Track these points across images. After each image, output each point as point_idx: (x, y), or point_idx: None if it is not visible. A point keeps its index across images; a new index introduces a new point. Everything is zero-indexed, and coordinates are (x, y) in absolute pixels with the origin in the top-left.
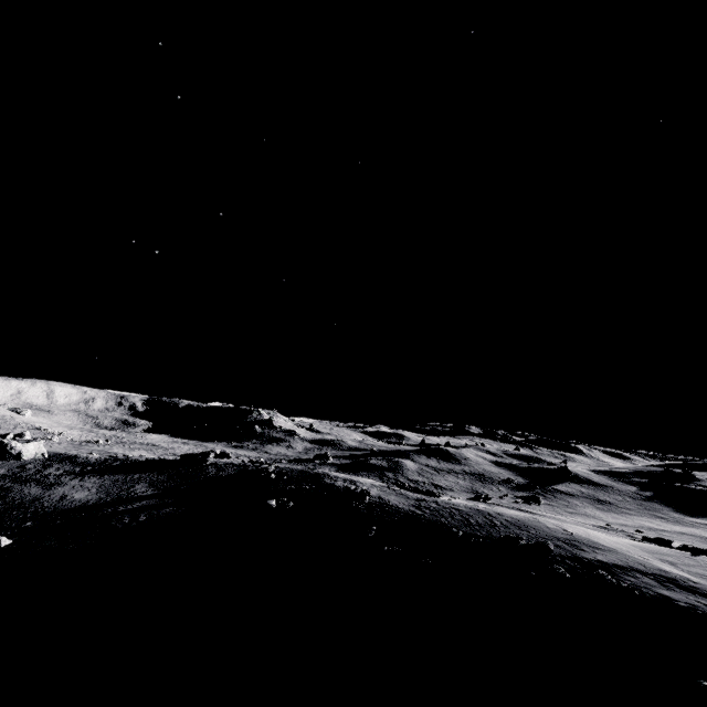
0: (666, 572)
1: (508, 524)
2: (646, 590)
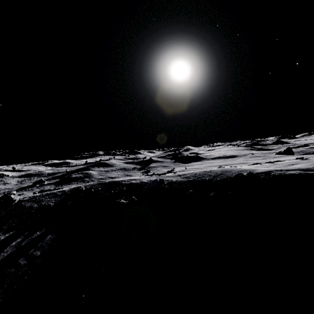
0: (275, 169)
1: (222, 172)
2: (286, 173)
